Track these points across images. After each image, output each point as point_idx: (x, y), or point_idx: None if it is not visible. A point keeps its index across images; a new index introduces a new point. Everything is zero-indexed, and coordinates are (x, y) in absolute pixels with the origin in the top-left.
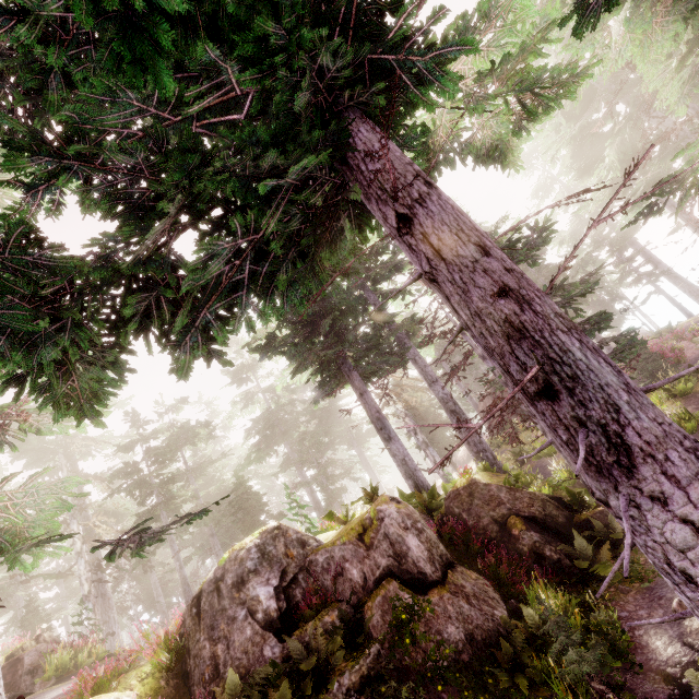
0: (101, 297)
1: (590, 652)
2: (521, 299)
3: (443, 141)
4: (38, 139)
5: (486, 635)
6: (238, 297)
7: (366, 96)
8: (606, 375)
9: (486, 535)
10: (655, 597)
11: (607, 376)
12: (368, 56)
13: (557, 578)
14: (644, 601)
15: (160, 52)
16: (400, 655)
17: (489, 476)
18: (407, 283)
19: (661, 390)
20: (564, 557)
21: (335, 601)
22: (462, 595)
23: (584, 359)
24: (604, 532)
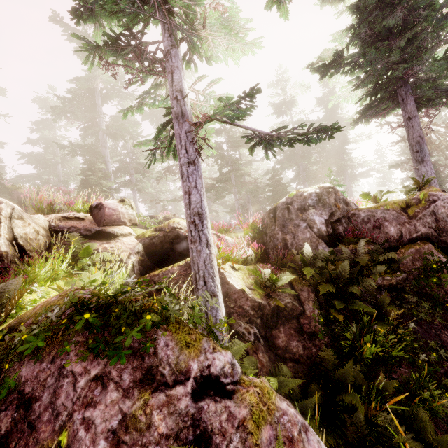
0: None
1: None
2: None
3: None
4: None
5: None
6: None
7: None
8: None
9: None
10: None
11: None
12: None
13: None
14: None
15: None
16: (421, 286)
17: None
18: None
19: None
20: None
21: (372, 240)
22: None
23: None
24: None
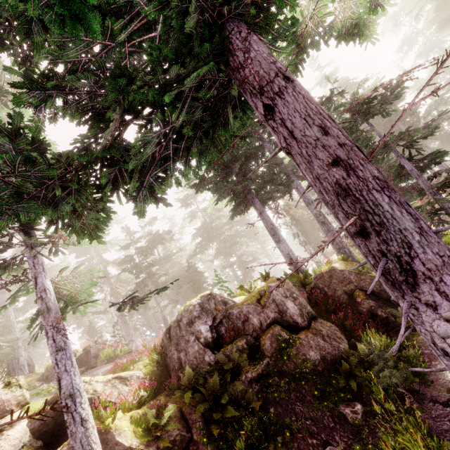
0: (88, 172)
1: (398, 372)
2: (348, 167)
3: (310, 27)
4: (29, 79)
5: (333, 357)
6: (168, 166)
7: (240, 8)
8: (405, 222)
9: (339, 301)
10: None
11: (406, 222)
12: None
13: (384, 328)
14: None
15: (87, 6)
16: (280, 365)
17: (345, 264)
18: (271, 155)
19: None
20: (390, 316)
21: (244, 334)
22: (320, 335)
23: (390, 211)
24: None
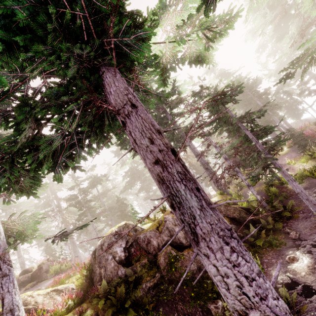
0: (20, 154)
1: None
2: (163, 165)
3: (169, 59)
4: None
5: None
6: (75, 149)
7: (106, 60)
8: (192, 202)
9: None
10: (281, 254)
11: (193, 202)
12: (105, 39)
13: None
14: (276, 255)
15: None
16: (170, 274)
17: (221, 197)
18: (127, 152)
19: (307, 155)
20: (245, 235)
21: (146, 253)
22: None
23: (185, 195)
24: (265, 224)
